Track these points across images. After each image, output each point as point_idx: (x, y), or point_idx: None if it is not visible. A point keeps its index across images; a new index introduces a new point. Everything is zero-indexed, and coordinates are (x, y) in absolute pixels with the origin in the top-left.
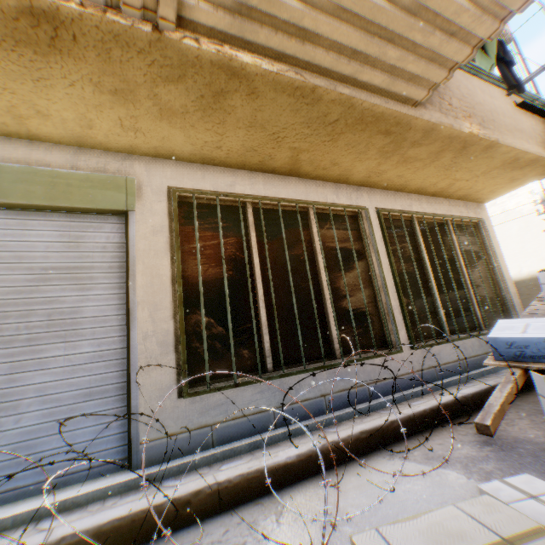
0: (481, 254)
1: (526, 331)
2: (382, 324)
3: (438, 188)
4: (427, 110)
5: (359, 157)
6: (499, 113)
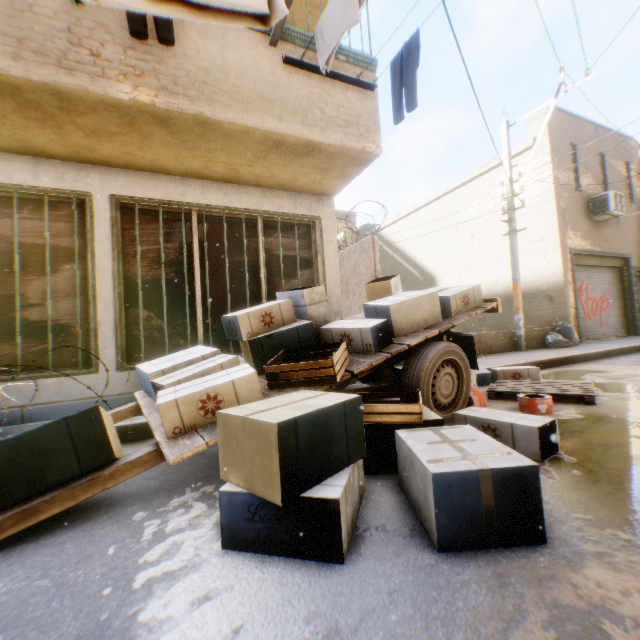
0: (298, 262)
1: (161, 363)
2: (90, 340)
3: (224, 174)
4: (22, 62)
5: (11, 125)
6: (233, 73)
